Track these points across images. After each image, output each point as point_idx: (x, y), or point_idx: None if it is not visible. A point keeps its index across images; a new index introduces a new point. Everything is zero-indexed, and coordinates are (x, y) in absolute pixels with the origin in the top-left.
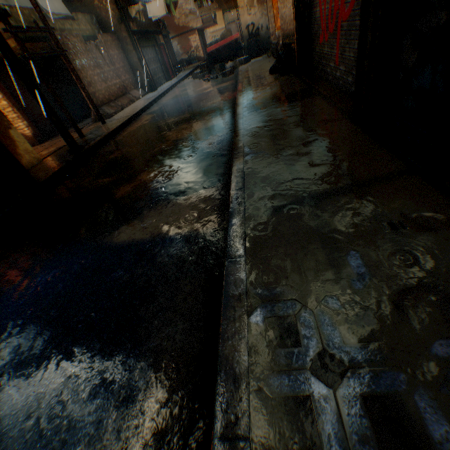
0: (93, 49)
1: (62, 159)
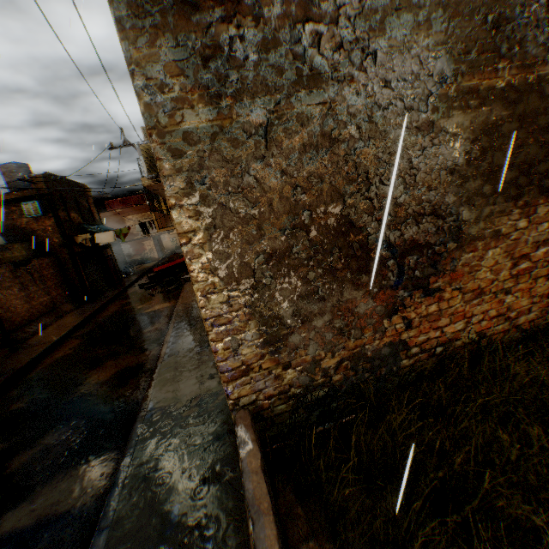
0: (25, 273)
1: None
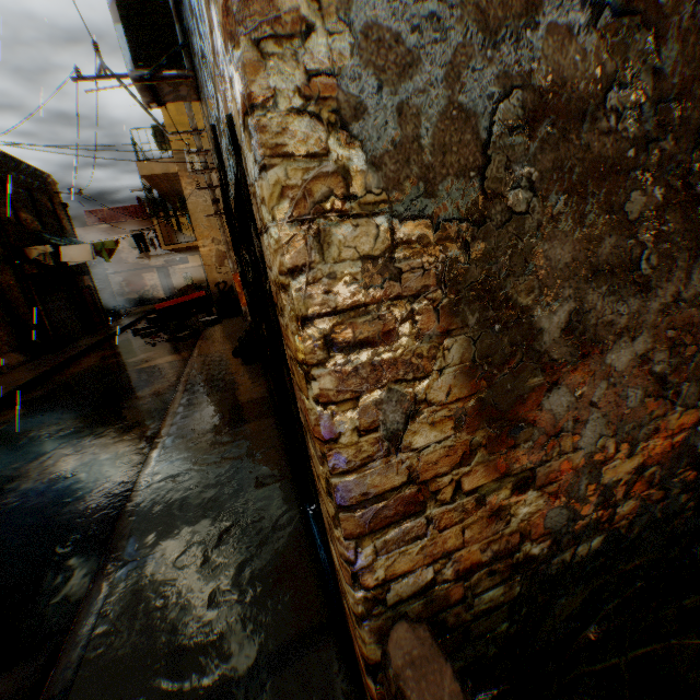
0: None
1: None
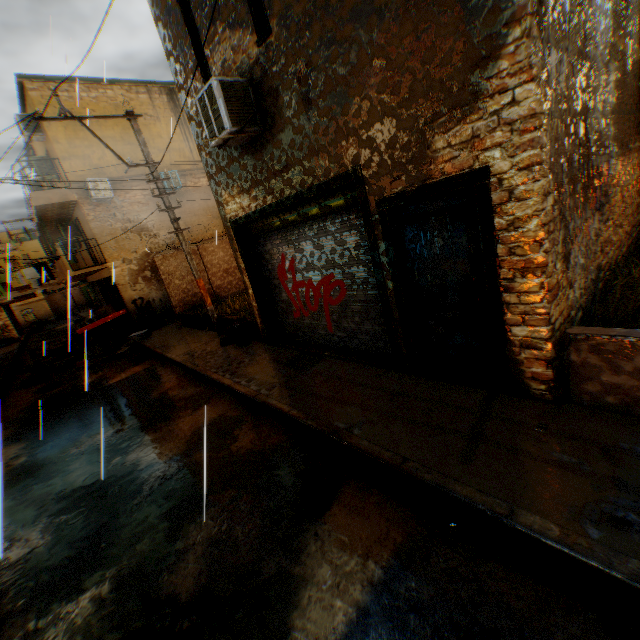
0: None
1: None
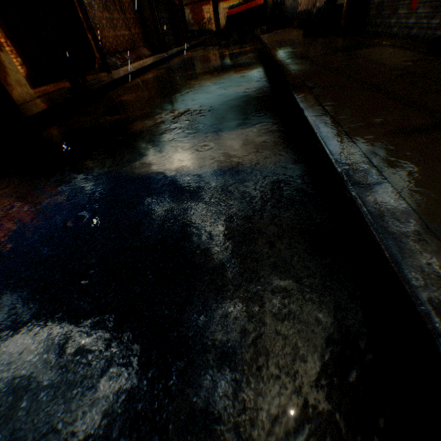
0: None
1: (60, 97)
